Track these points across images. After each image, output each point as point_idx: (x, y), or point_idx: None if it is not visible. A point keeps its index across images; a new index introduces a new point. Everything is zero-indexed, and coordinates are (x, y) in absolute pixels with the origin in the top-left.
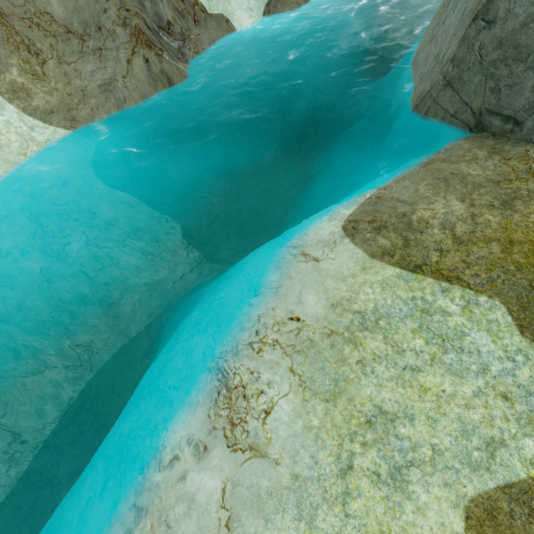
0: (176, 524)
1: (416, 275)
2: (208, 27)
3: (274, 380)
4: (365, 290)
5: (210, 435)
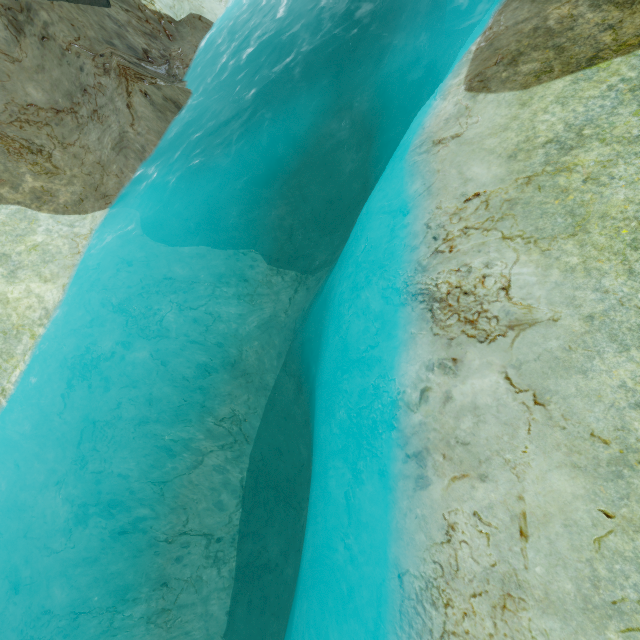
0: (472, 437)
1: (597, 67)
2: (183, 36)
3: (491, 258)
4: (541, 119)
5: (451, 348)
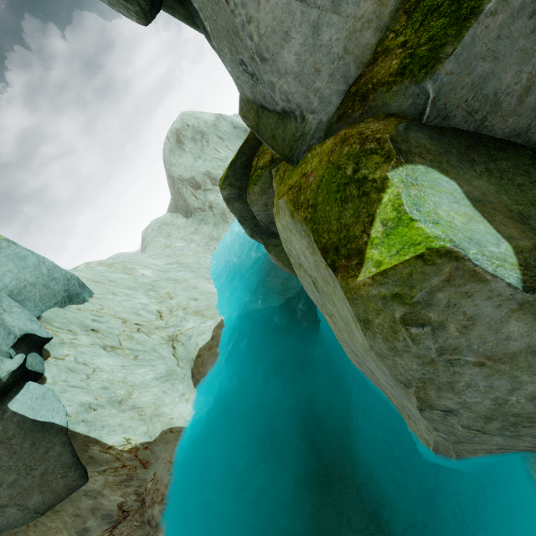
0: None
1: None
2: (158, 454)
3: None
4: None
5: None
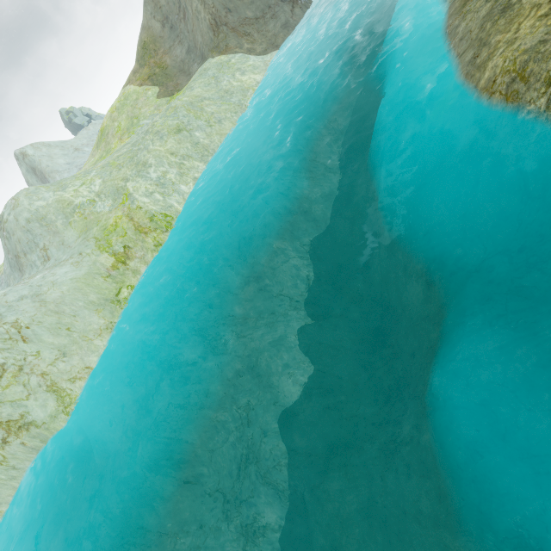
0: None
1: None
2: None
3: None
4: None
5: None
